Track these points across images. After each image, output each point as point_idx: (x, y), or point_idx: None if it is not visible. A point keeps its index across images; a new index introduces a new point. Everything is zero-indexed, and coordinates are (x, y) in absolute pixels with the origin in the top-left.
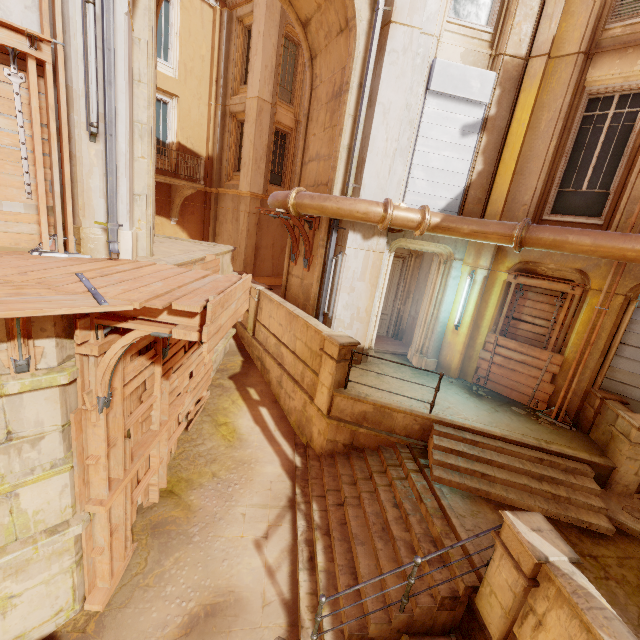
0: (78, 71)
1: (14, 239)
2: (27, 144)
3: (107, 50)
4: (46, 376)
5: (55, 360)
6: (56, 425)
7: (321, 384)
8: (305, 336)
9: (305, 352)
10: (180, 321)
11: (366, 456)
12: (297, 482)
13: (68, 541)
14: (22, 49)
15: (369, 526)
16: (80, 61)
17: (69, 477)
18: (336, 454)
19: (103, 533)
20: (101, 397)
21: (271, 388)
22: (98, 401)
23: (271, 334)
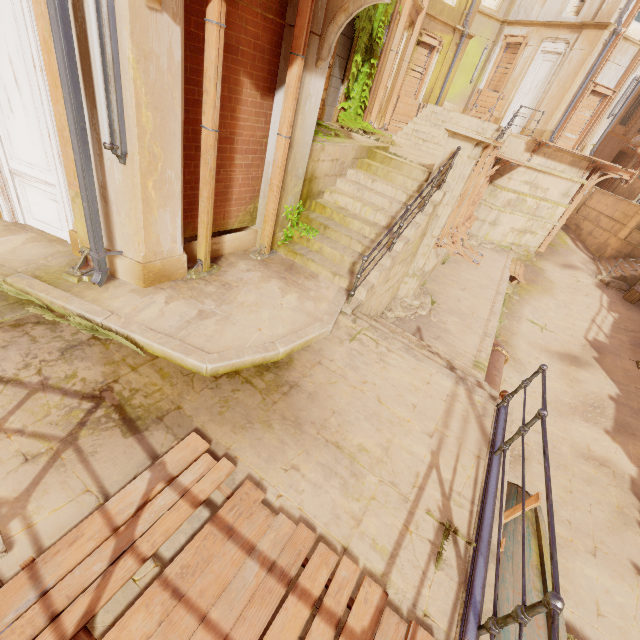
0: (618, 99)
1: (567, 146)
2: (589, 119)
3: (632, 94)
4: (584, 181)
5: (585, 178)
6: (572, 195)
7: (626, 227)
8: (624, 209)
9: (620, 216)
10: (623, 175)
11: (635, 258)
12: (596, 260)
13: (551, 228)
14: (610, 95)
15: (633, 266)
16: (620, 96)
17: (564, 210)
18: (618, 257)
19: (556, 231)
20: (586, 191)
21: (580, 237)
22: (585, 192)
23: (595, 210)
